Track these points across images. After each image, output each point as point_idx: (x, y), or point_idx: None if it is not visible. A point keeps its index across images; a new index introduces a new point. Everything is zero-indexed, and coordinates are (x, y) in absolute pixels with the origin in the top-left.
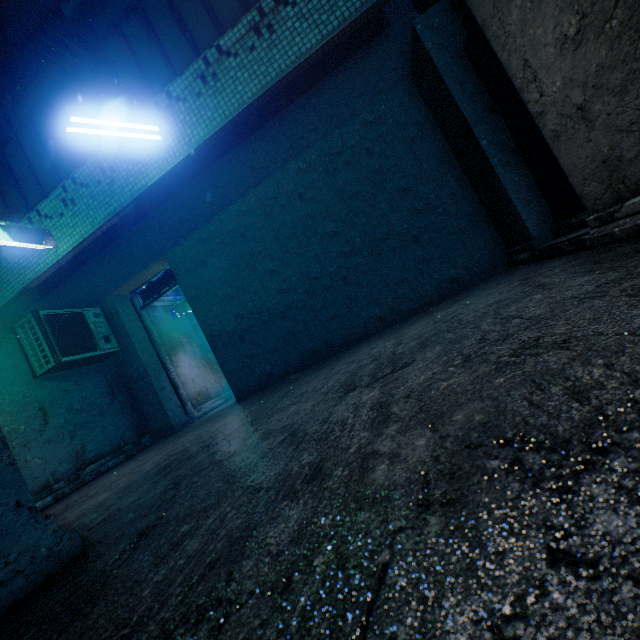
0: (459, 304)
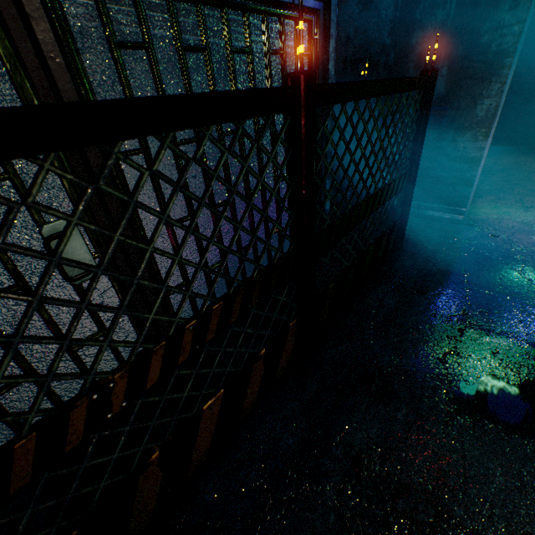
0: (533, 159)
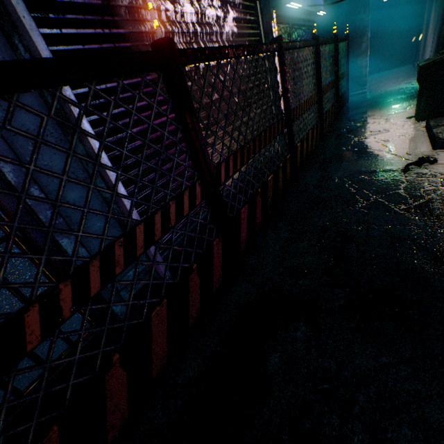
0: (388, 74)
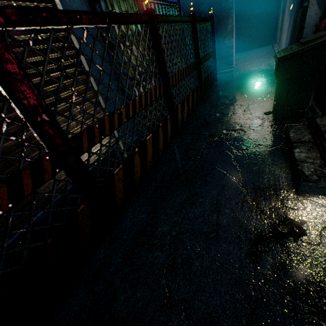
0: (253, 52)
